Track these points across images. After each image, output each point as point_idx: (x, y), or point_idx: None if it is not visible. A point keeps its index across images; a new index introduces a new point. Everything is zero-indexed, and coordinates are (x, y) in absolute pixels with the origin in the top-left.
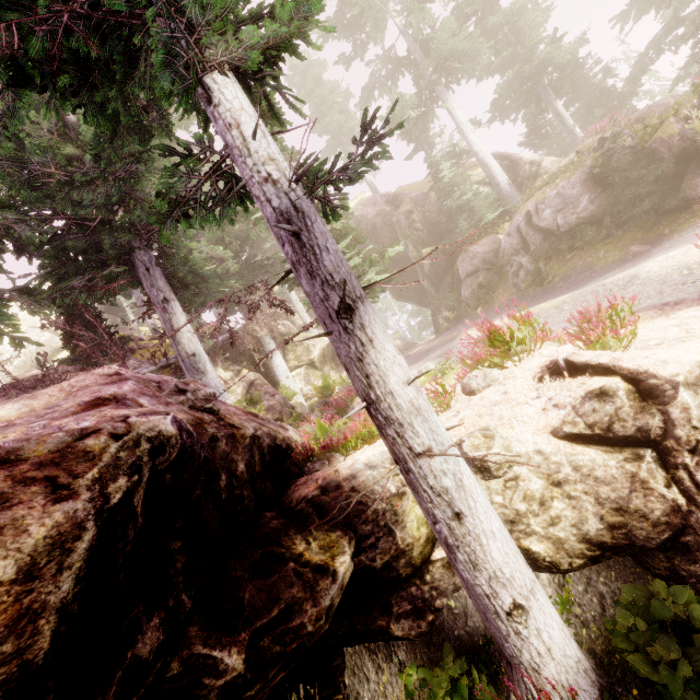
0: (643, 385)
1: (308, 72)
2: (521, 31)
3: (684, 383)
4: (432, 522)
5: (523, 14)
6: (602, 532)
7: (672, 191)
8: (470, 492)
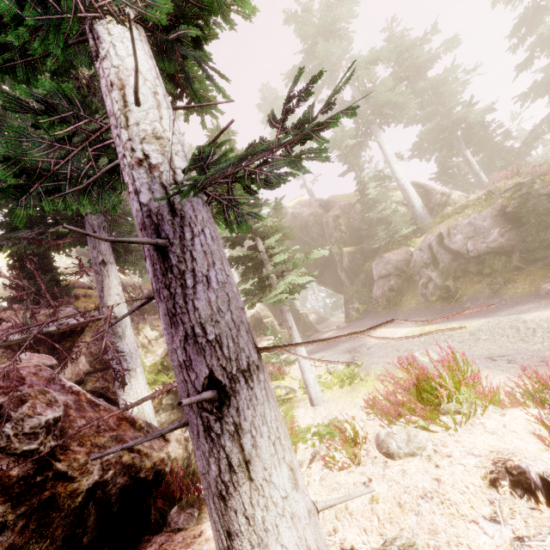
0: None
1: (275, 103)
2: (442, 95)
3: None
4: None
5: (445, 84)
6: None
7: None
8: None
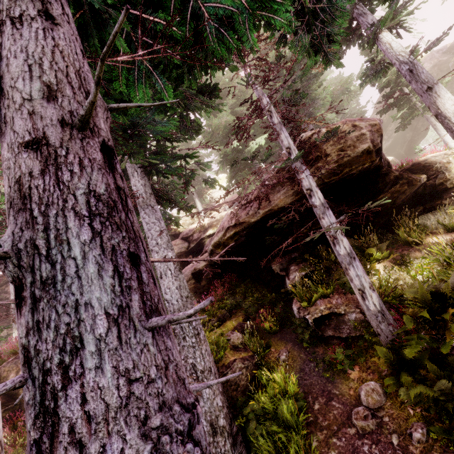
0: None
1: None
2: None
3: None
4: None
5: None
6: None
7: None
8: None
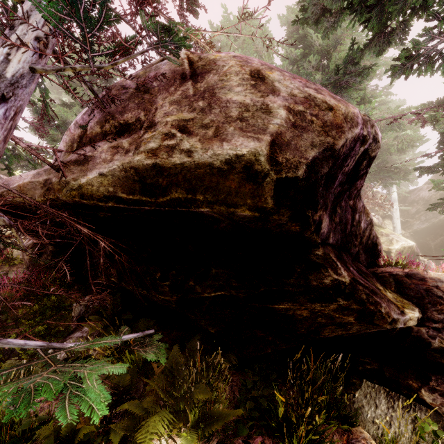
0: None
1: None
2: None
3: None
4: None
5: None
6: None
7: None
8: None
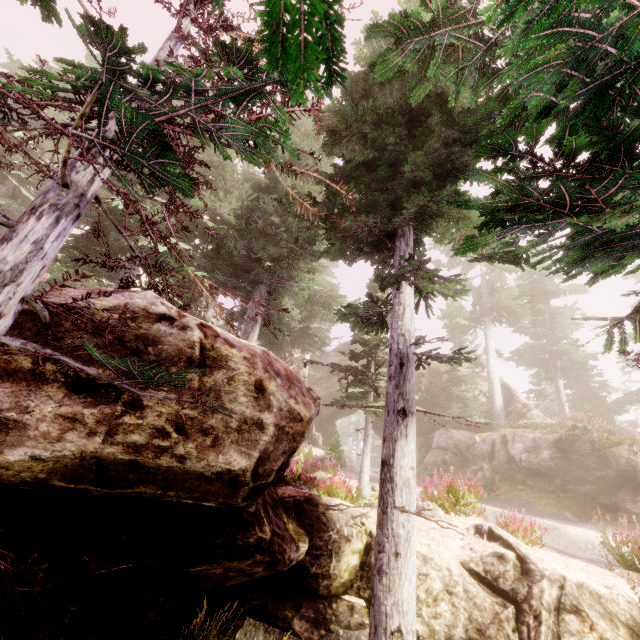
0: (526, 565)
1: None
2: (556, 324)
3: (547, 576)
4: (380, 550)
5: (562, 316)
6: (463, 639)
7: (608, 493)
8: (410, 548)
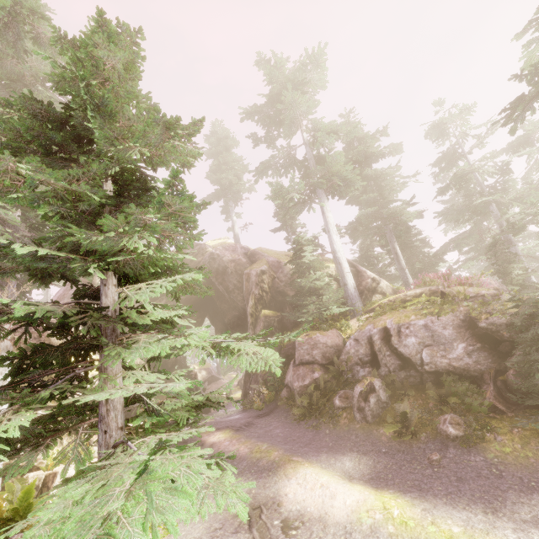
0: None
1: (224, 141)
2: (384, 187)
3: None
4: None
5: (387, 179)
6: None
7: None
8: None
